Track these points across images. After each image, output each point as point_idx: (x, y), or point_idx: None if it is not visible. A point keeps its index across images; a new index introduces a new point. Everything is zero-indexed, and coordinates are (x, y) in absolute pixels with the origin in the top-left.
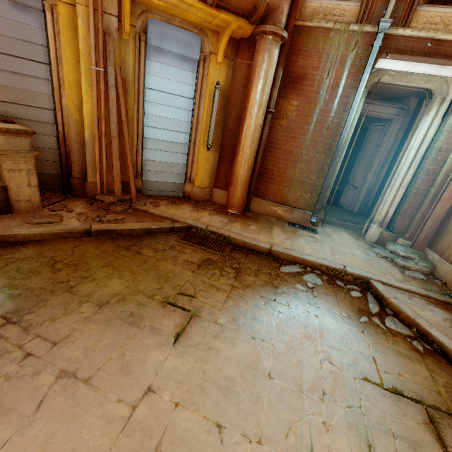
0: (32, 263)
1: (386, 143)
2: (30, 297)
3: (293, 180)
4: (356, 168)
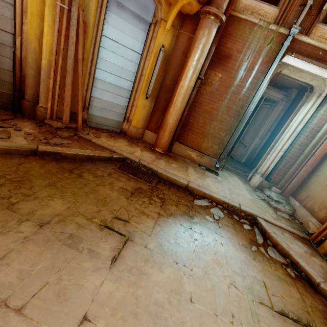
0: None
1: (271, 118)
2: None
3: (207, 133)
4: (247, 132)
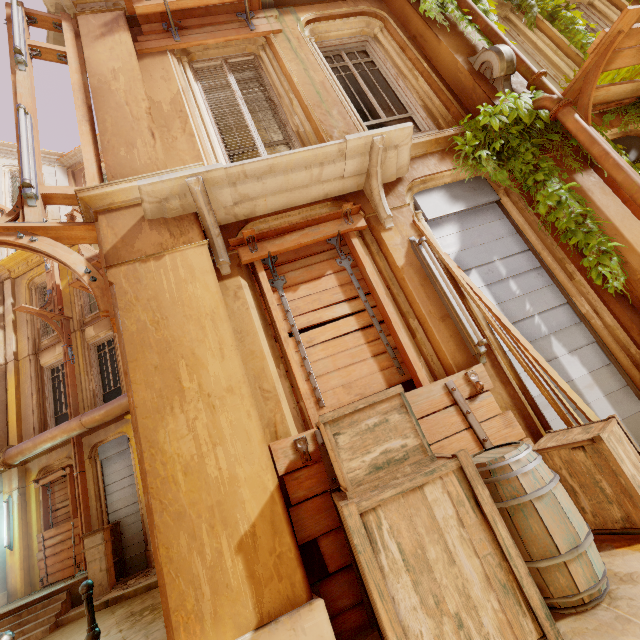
0: (50, 638)
1: None
2: None
3: None
4: None
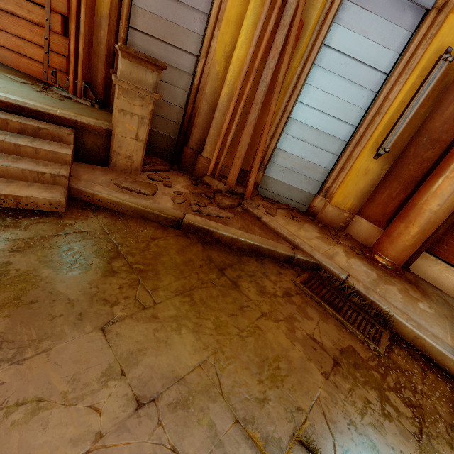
0: (88, 244)
1: None
2: (40, 316)
3: None
4: None
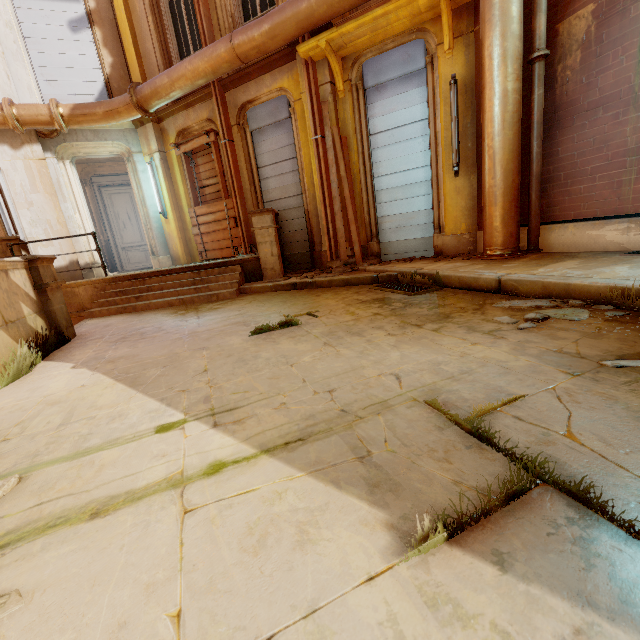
0: (243, 300)
1: None
2: (219, 311)
3: (624, 155)
4: None
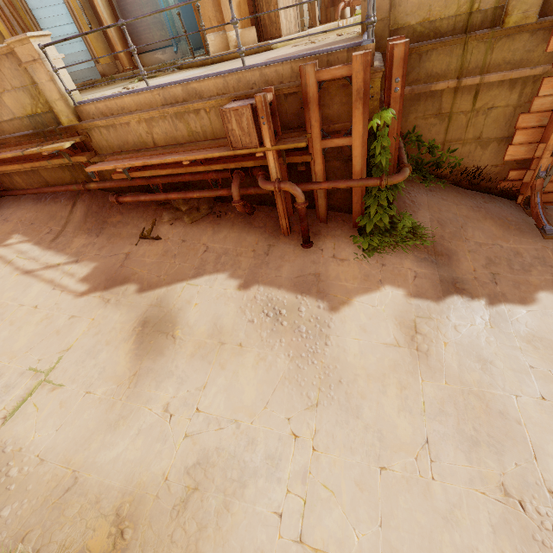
0: None
1: None
2: None
3: (149, 25)
4: None
